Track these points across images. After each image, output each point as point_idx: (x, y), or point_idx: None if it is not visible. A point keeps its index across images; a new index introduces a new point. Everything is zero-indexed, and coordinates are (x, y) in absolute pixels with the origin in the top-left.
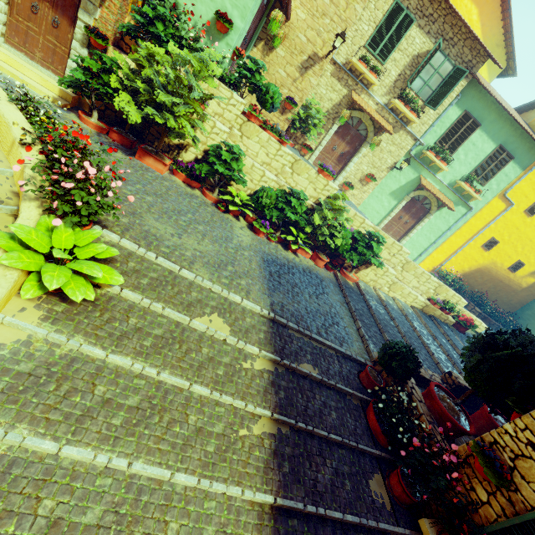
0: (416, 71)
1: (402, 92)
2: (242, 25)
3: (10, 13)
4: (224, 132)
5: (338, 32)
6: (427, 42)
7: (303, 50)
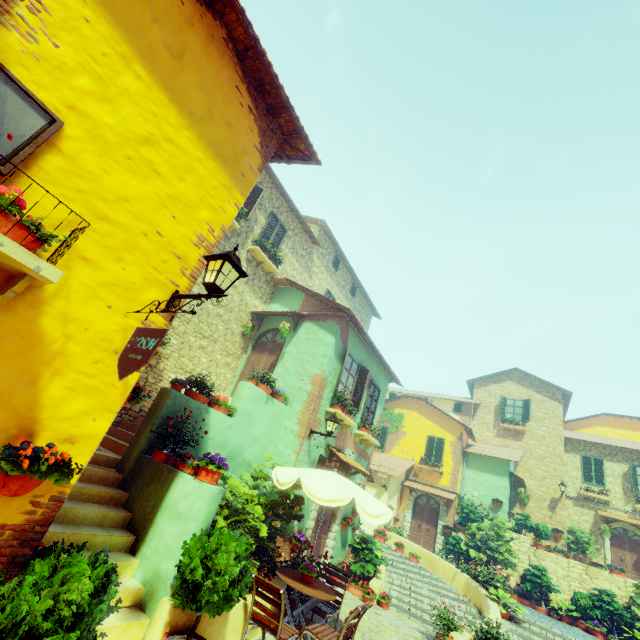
0: (632, 483)
1: (636, 498)
2: (506, 500)
3: (410, 531)
4: (526, 559)
5: (559, 482)
6: (622, 465)
7: (544, 498)
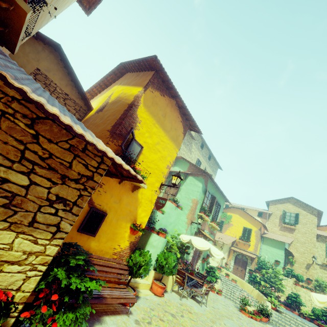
0: None
1: None
2: (282, 261)
3: (232, 270)
4: (290, 289)
5: (312, 256)
6: None
7: (303, 263)
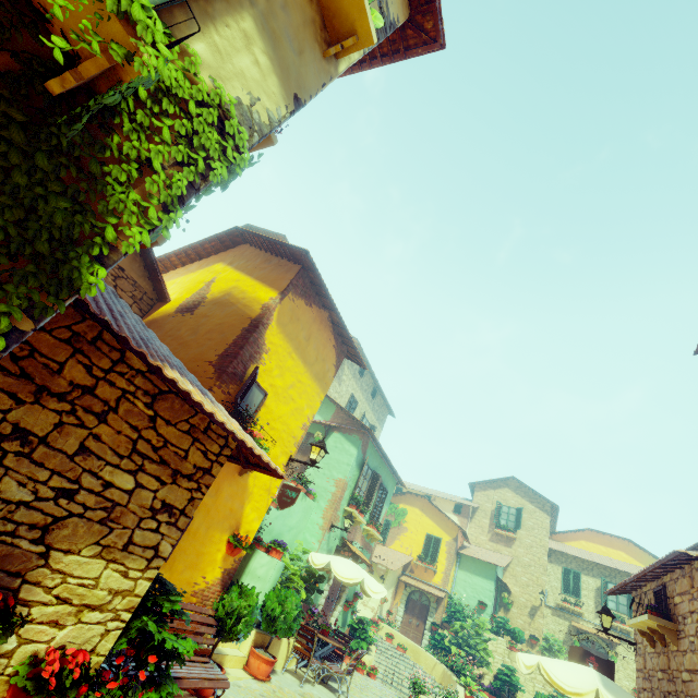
0: (602, 597)
1: None
2: (490, 603)
3: (401, 625)
4: (500, 660)
5: (540, 591)
6: (597, 580)
7: (526, 605)
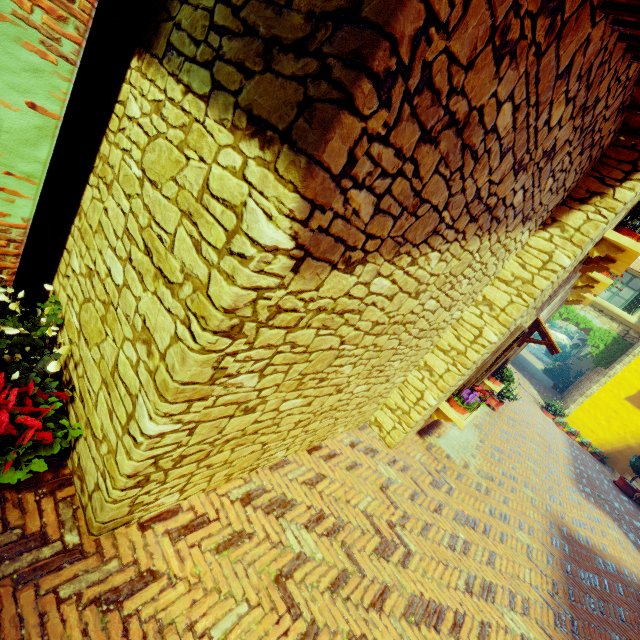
0: None
1: None
2: None
3: None
4: None
5: None
6: None
7: None
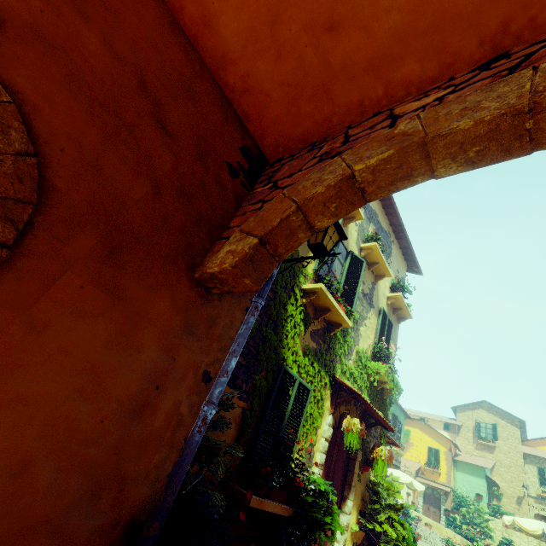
0: None
1: None
2: (485, 495)
3: (422, 512)
4: (500, 534)
5: (522, 485)
6: None
7: (513, 496)
